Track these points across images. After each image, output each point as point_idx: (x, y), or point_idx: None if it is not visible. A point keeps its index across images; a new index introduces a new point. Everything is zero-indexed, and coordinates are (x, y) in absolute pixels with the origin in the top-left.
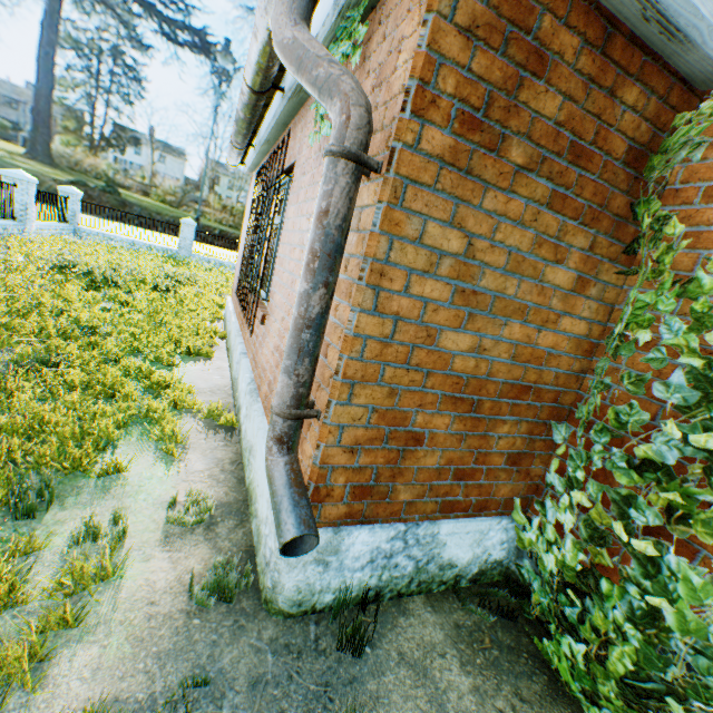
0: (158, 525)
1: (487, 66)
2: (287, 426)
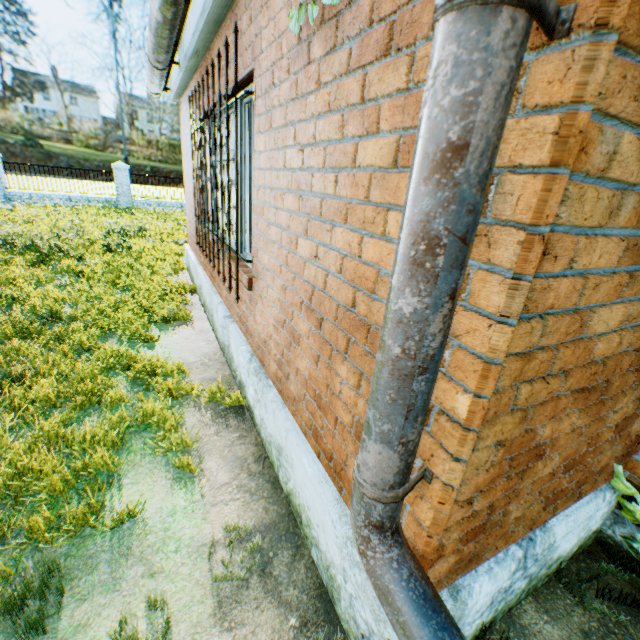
0: (204, 588)
1: None
2: (390, 508)
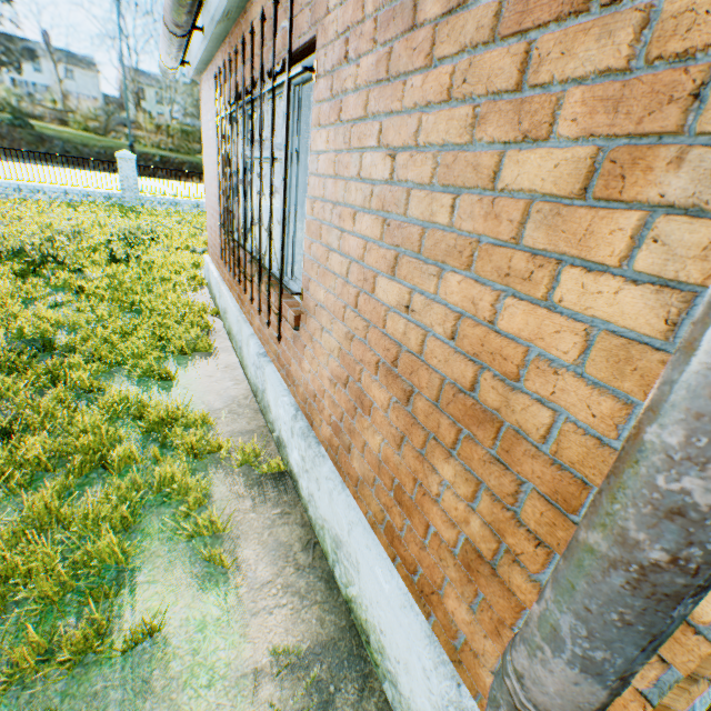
0: None
1: None
2: None
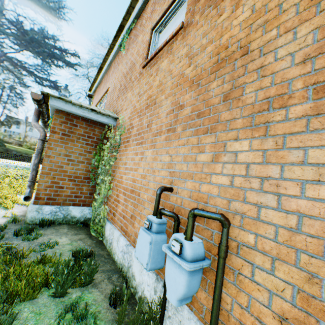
0: (1, 216)
1: (66, 127)
2: (31, 183)
